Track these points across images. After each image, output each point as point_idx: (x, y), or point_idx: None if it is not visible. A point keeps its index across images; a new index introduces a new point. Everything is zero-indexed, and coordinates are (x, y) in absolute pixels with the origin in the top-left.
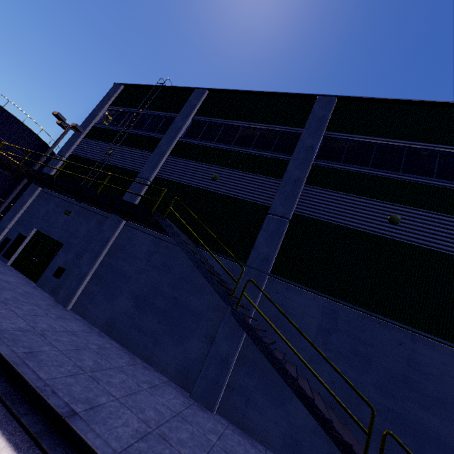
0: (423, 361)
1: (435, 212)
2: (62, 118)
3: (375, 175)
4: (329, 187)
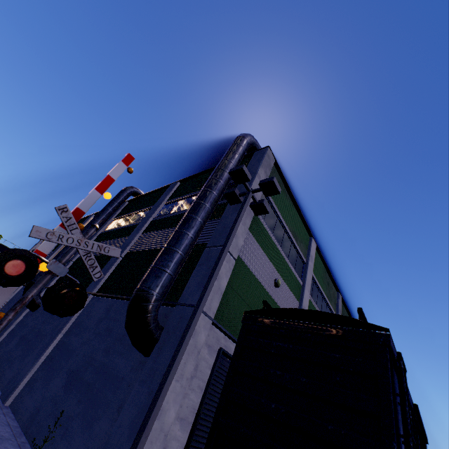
0: None
1: None
2: None
3: None
4: None
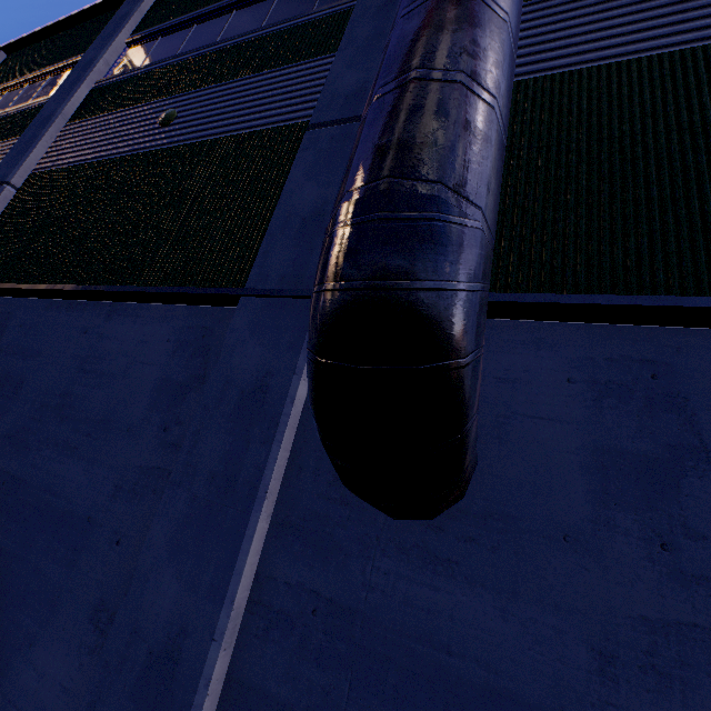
0: (109, 351)
1: (233, 79)
2: None
3: (170, 65)
4: (98, 112)
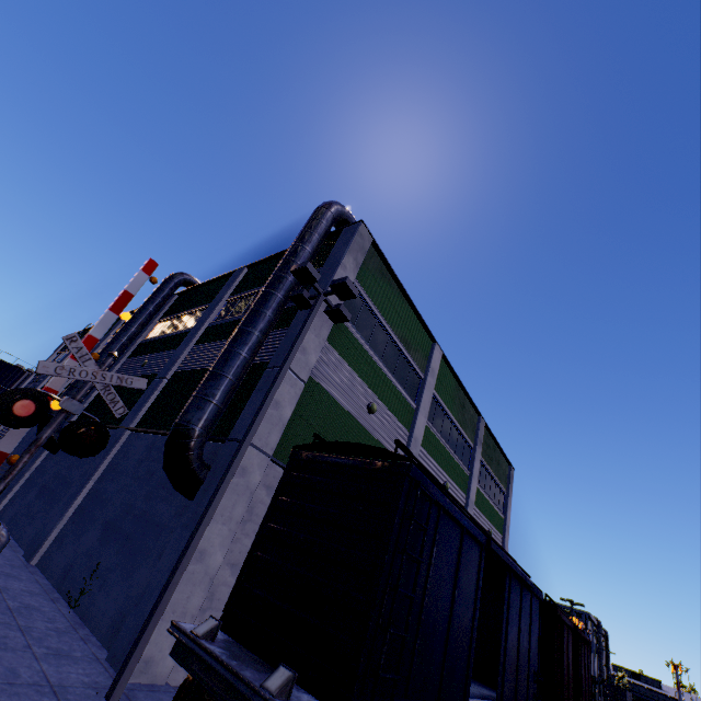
0: None
1: None
2: (21, 367)
3: None
4: None
